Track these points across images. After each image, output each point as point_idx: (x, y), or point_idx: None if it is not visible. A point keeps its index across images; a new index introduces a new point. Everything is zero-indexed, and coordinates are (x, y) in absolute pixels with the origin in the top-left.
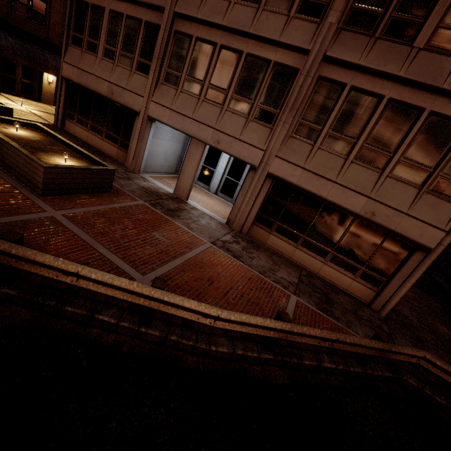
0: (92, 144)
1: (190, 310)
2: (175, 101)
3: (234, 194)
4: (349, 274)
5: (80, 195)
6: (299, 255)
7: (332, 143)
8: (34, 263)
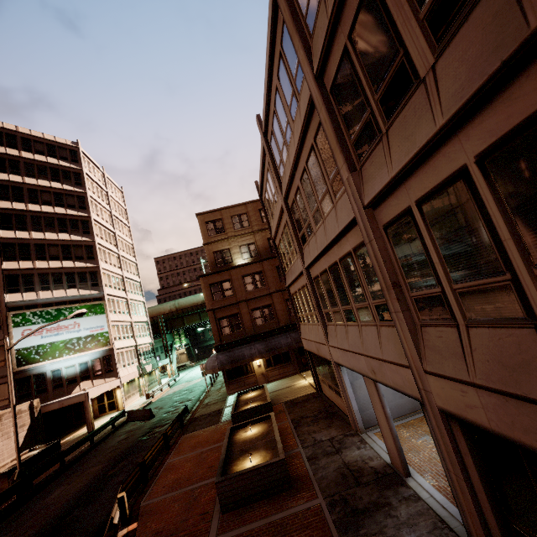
0: (334, 402)
1: None
2: (337, 338)
3: None
4: None
5: (256, 503)
6: None
7: (476, 305)
8: None
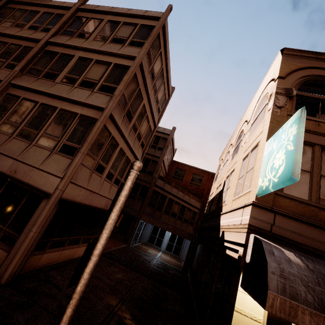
0: None
1: None
2: None
3: None
4: None
5: None
6: None
7: (4, 127)
8: None
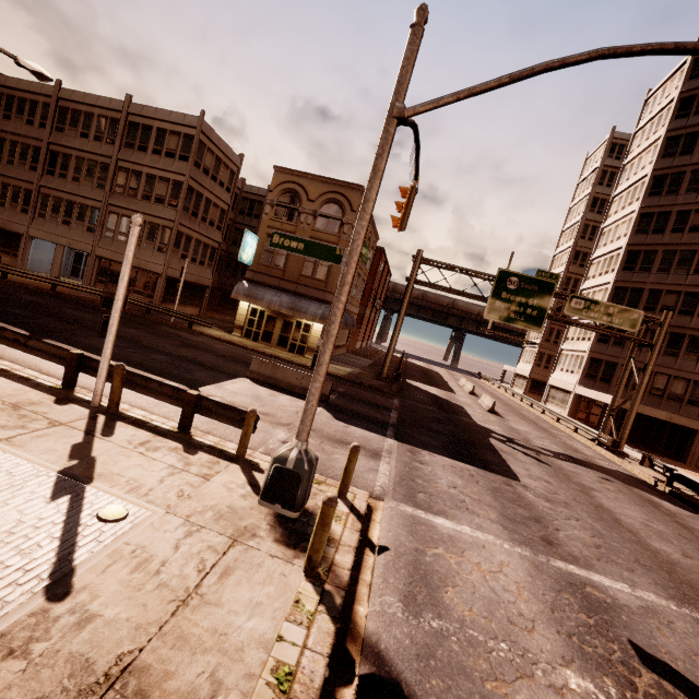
0: None
1: (18, 272)
2: (45, 227)
3: None
4: (142, 297)
5: None
6: None
7: (120, 238)
8: None
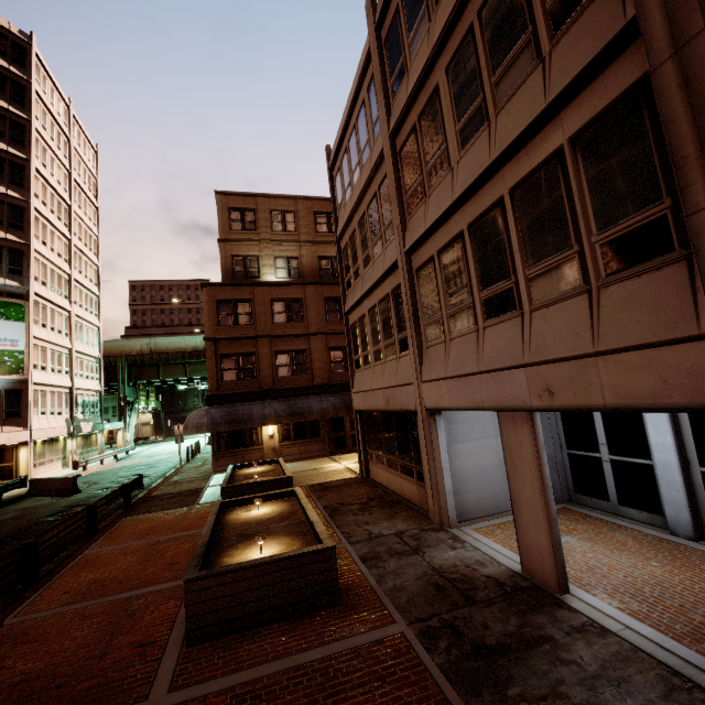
0: (393, 488)
1: None
2: (447, 362)
3: None
4: None
5: (264, 628)
6: None
7: None
8: None
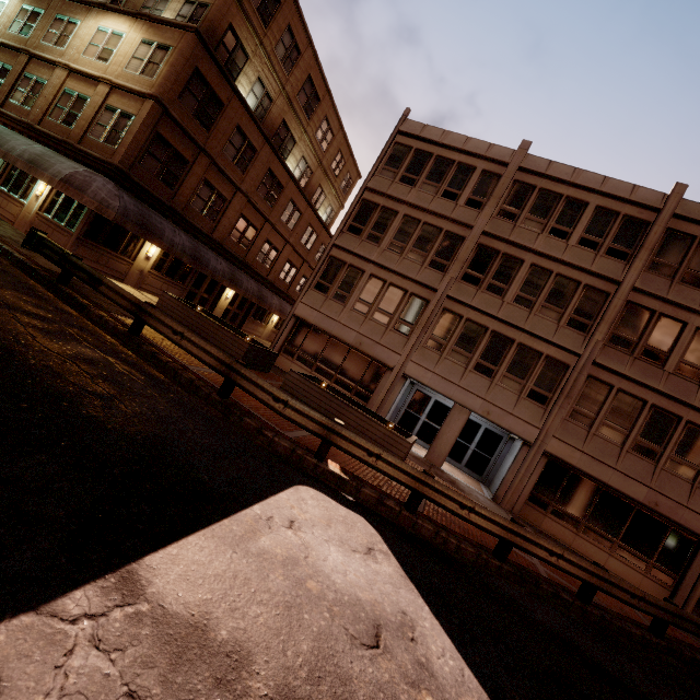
0: None
1: (623, 591)
2: (438, 366)
3: (463, 458)
4: (639, 568)
5: None
6: (580, 543)
7: (606, 432)
8: (533, 545)
